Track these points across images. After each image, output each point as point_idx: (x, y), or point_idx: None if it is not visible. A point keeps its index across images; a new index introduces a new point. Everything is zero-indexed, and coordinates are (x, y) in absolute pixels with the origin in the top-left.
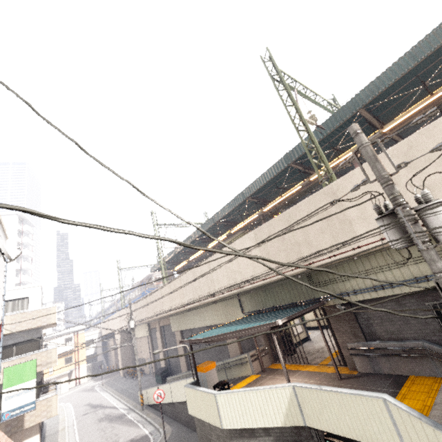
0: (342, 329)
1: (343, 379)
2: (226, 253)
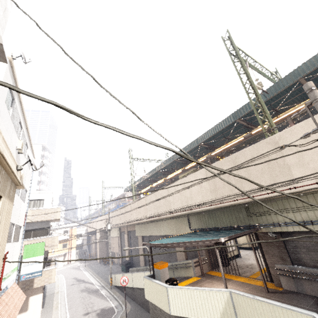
0: (272, 252)
1: (270, 292)
2: (217, 169)
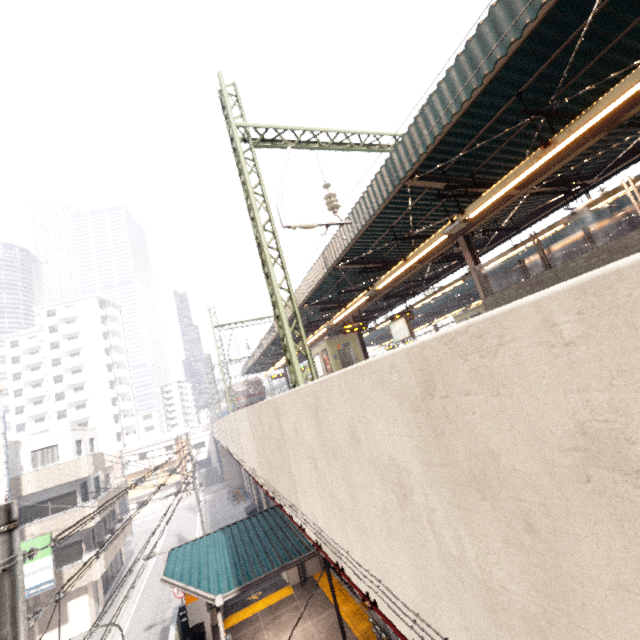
0: None
1: None
2: None
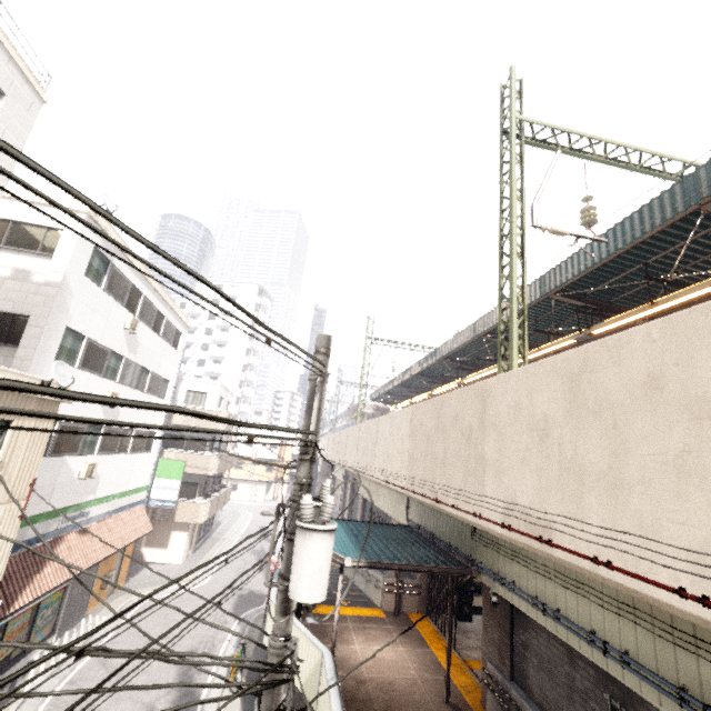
0: (491, 634)
1: (450, 705)
2: None
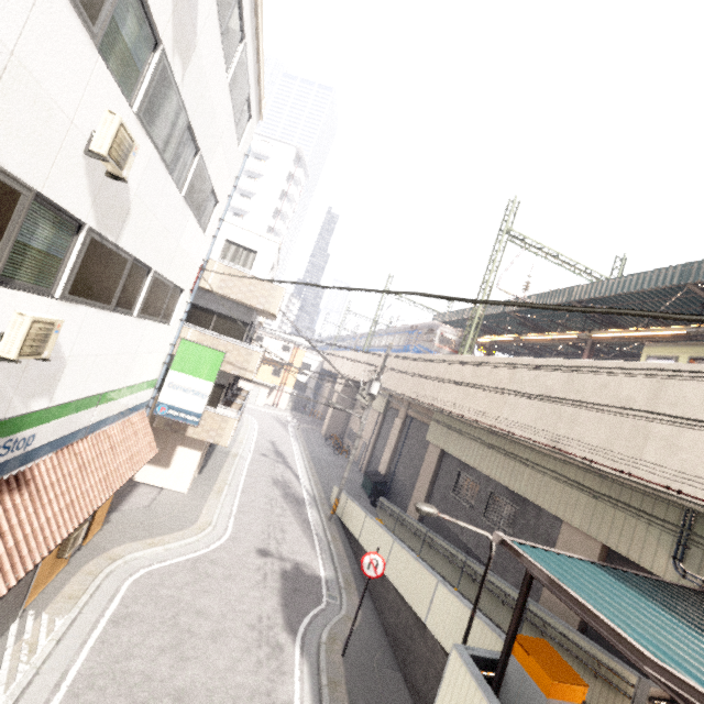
0: None
1: None
2: None
